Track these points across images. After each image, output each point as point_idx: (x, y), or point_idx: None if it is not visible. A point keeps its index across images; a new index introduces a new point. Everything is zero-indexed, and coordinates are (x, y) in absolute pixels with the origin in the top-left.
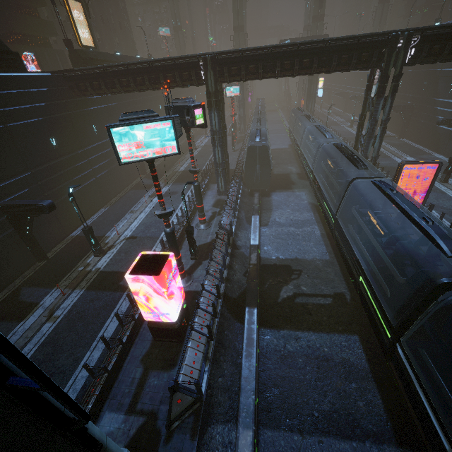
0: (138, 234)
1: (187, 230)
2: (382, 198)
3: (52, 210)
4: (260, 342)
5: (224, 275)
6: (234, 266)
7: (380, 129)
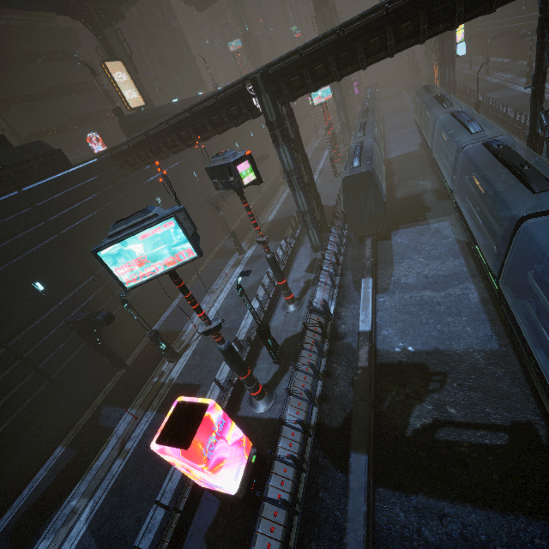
0: None
1: (258, 331)
2: None
3: (111, 321)
4: (377, 516)
5: (318, 392)
6: (335, 371)
7: None
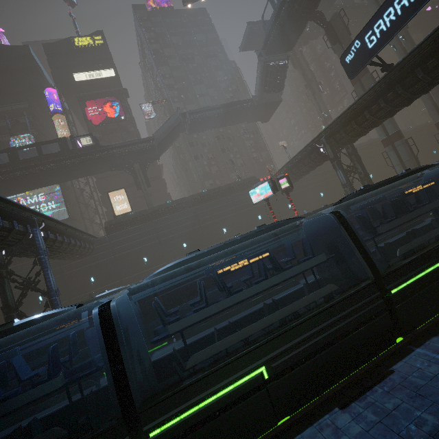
0: None
1: None
2: None
3: None
4: None
5: None
6: None
7: None
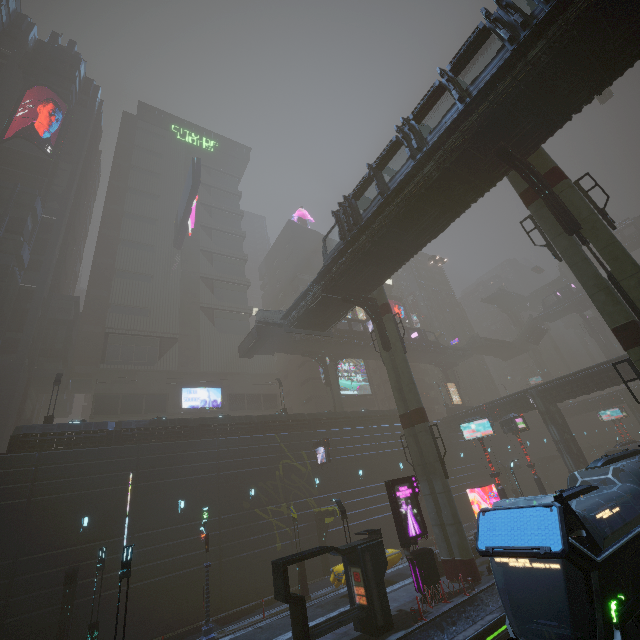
0: None
1: None
2: None
3: None
4: None
5: None
6: None
7: None
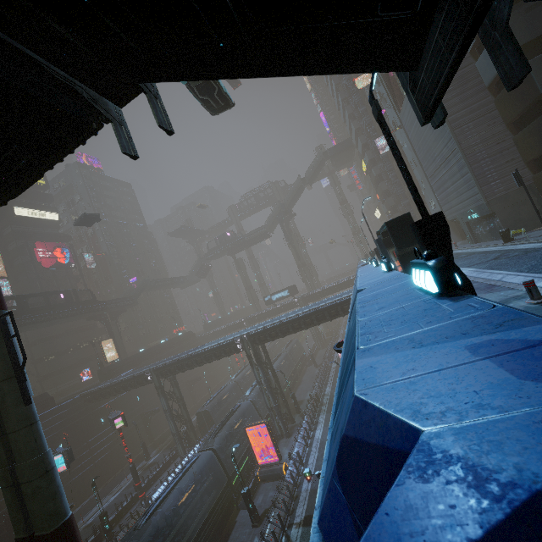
0: (95, 520)
1: (100, 516)
2: (216, 465)
3: None
4: None
5: None
6: None
7: (266, 386)
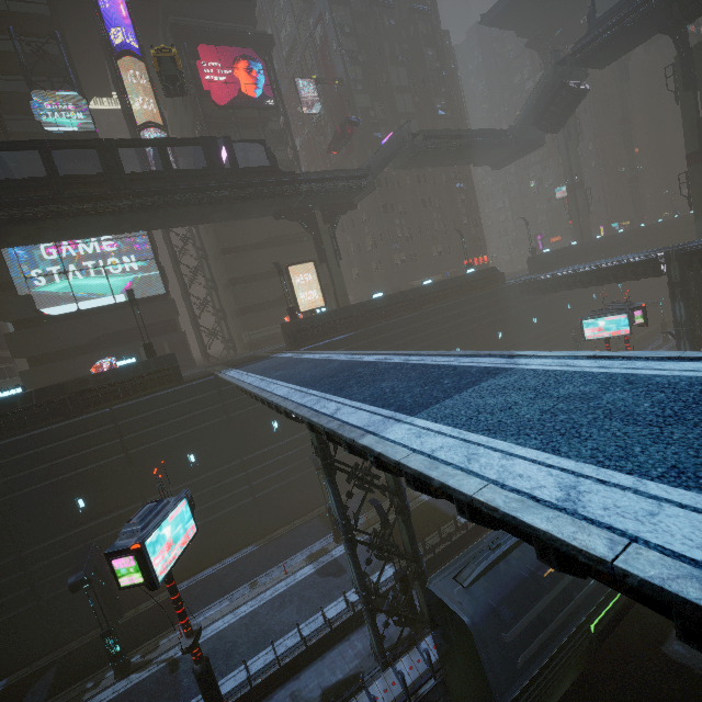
0: (184, 663)
1: None
2: None
3: (78, 589)
4: None
5: None
6: None
7: None
